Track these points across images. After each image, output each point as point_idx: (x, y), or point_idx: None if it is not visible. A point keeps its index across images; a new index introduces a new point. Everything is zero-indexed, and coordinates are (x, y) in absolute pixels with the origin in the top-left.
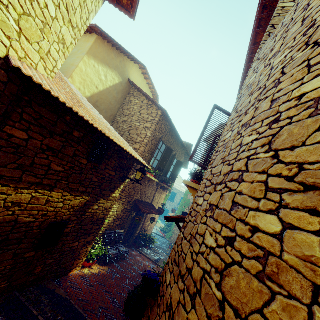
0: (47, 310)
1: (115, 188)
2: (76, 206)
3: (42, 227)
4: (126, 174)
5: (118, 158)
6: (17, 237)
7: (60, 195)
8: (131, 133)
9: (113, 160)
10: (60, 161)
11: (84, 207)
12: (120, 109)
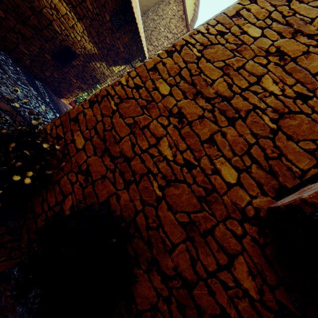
0: (46, 98)
1: (117, 63)
2: (87, 50)
3: (62, 44)
4: (130, 59)
5: (131, 39)
6: (47, 35)
7: (81, 29)
8: (152, 33)
9: (127, 37)
10: (93, 2)
11: (91, 57)
12: (156, 5)
